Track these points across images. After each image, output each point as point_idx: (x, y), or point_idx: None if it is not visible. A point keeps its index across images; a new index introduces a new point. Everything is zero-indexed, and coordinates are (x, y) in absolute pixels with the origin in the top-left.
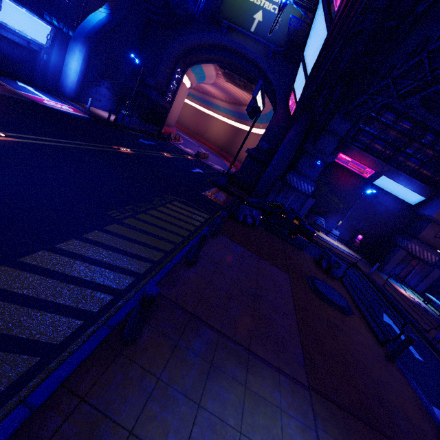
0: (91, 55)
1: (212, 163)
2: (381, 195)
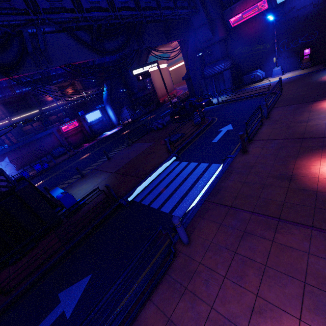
0: (112, 105)
1: None
2: (296, 1)
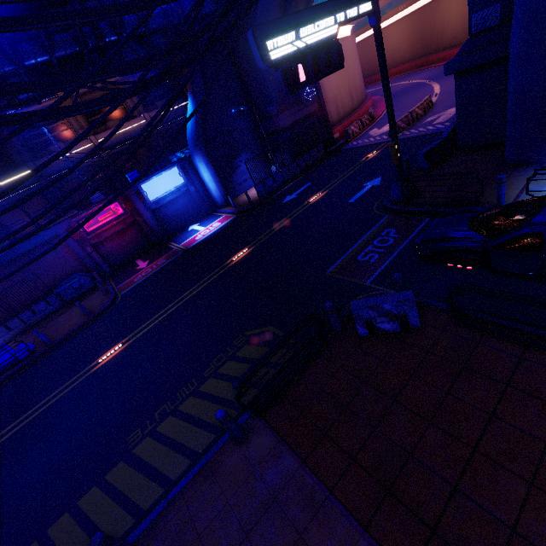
0: (210, 153)
1: (433, 118)
2: None
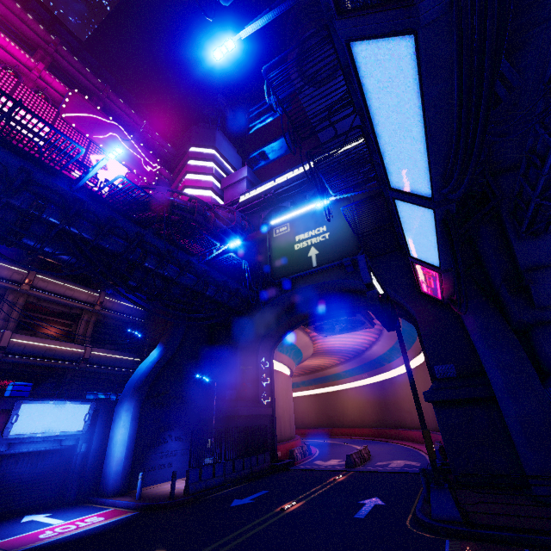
0: (144, 407)
1: (383, 463)
2: None
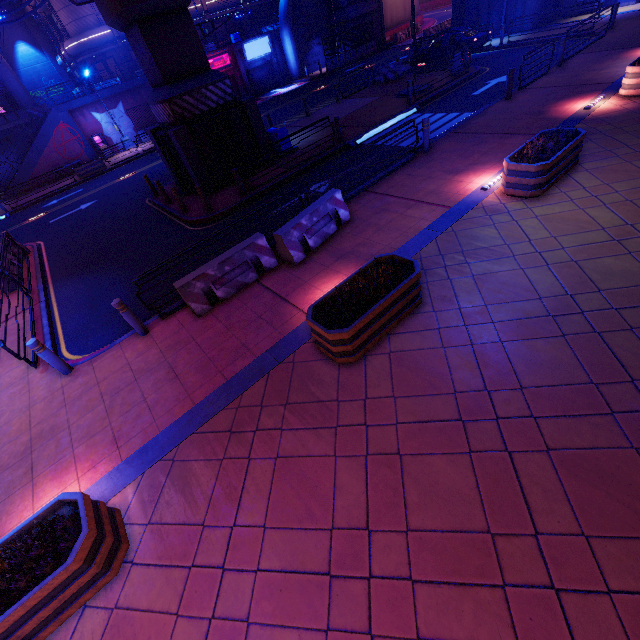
0: (294, 30)
1: None
2: None
